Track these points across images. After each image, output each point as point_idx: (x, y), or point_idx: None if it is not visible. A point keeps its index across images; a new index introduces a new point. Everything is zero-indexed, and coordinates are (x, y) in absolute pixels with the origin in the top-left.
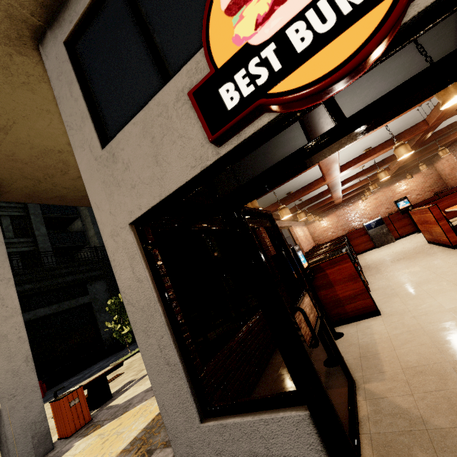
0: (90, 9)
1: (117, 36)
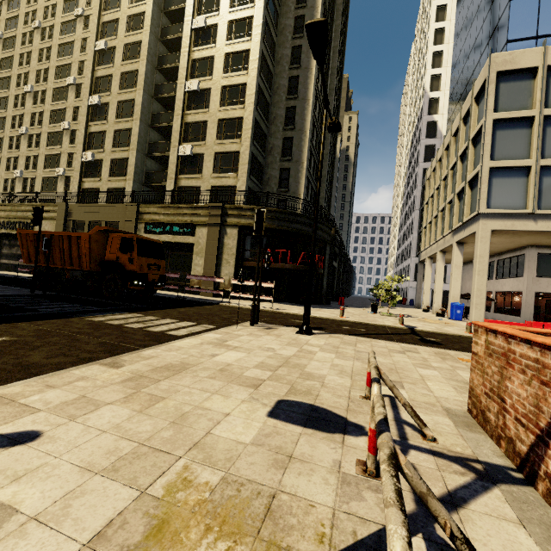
0: (547, 253)
1: (549, 262)
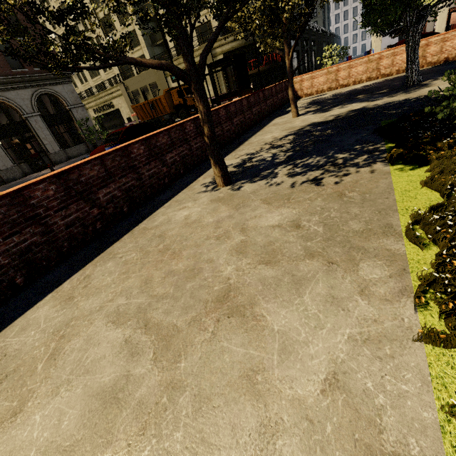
0: None
1: None
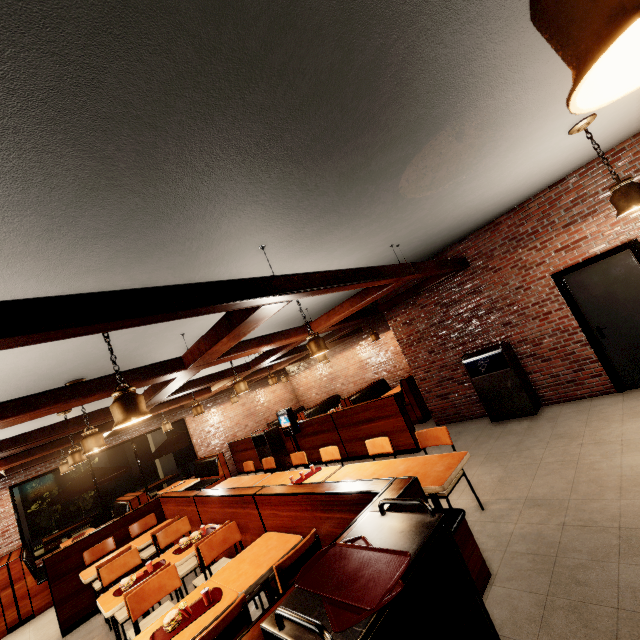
0: None
1: None
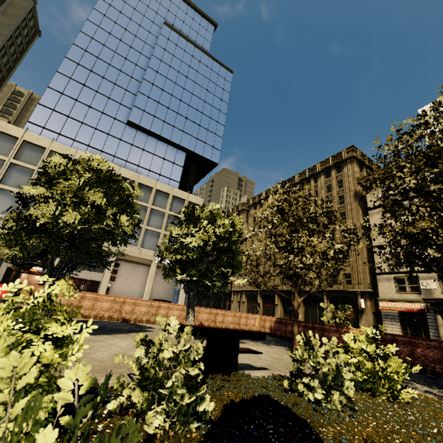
0: None
1: None
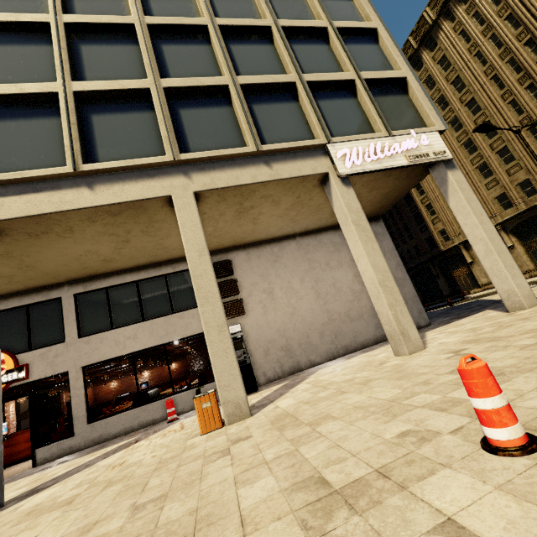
0: None
1: None
